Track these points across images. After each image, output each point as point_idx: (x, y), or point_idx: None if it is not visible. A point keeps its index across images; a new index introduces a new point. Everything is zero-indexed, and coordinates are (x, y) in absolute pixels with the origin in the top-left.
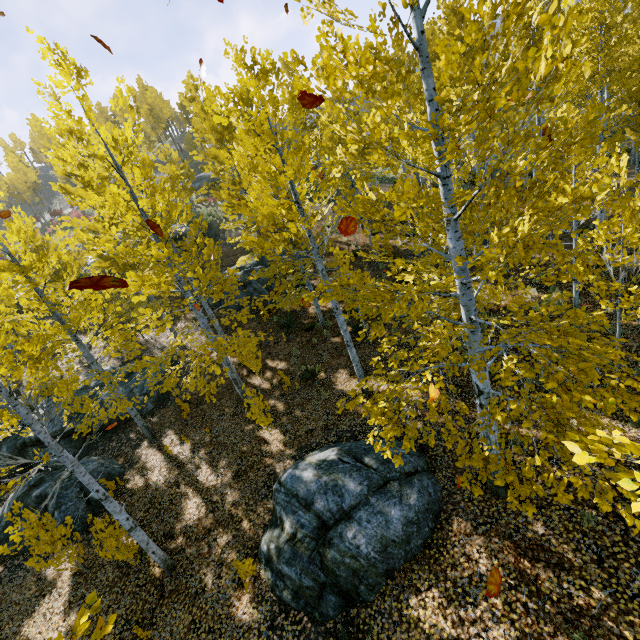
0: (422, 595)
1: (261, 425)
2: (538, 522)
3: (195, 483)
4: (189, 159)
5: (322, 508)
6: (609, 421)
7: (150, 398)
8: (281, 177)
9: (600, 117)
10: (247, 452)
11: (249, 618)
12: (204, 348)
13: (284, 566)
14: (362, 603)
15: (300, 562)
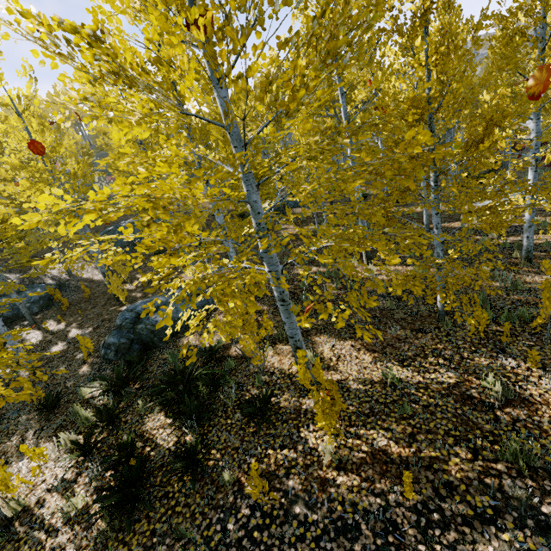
0: (188, 337)
1: (119, 298)
2: (258, 303)
3: (64, 338)
4: (96, 150)
5: (140, 309)
6: (314, 268)
7: (36, 304)
8: (126, 123)
9: (337, 125)
10: (108, 317)
11: (85, 372)
12: (76, 236)
13: (111, 338)
14: (155, 348)
15: (121, 334)
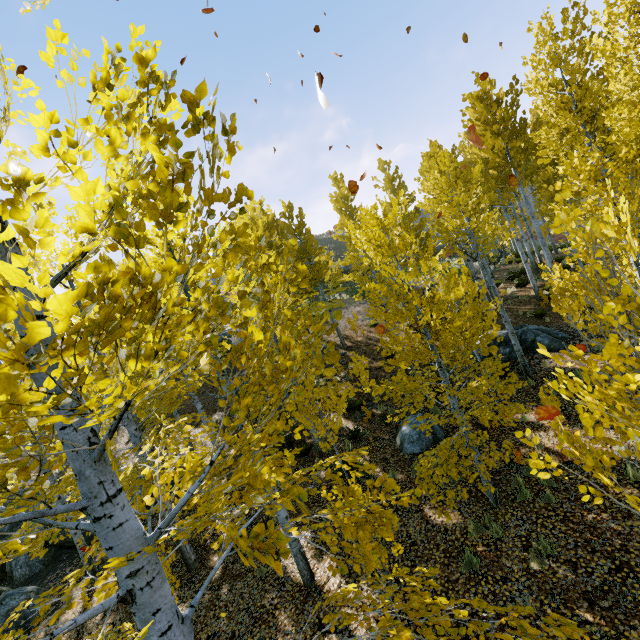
0: None
1: None
2: None
3: None
4: None
5: None
6: None
7: None
8: None
9: None
10: None
11: None
12: None
13: None
14: None
15: None
